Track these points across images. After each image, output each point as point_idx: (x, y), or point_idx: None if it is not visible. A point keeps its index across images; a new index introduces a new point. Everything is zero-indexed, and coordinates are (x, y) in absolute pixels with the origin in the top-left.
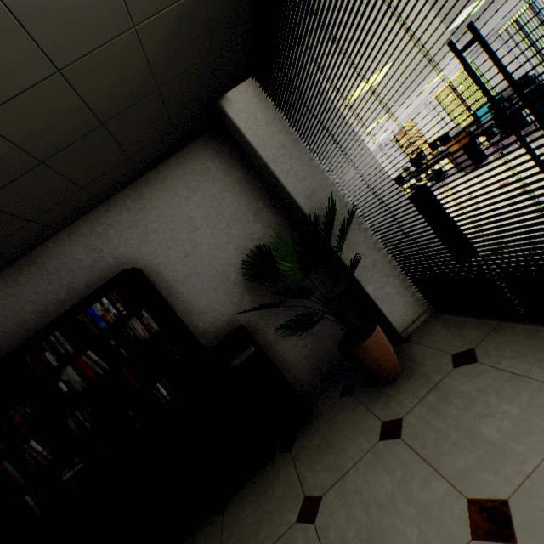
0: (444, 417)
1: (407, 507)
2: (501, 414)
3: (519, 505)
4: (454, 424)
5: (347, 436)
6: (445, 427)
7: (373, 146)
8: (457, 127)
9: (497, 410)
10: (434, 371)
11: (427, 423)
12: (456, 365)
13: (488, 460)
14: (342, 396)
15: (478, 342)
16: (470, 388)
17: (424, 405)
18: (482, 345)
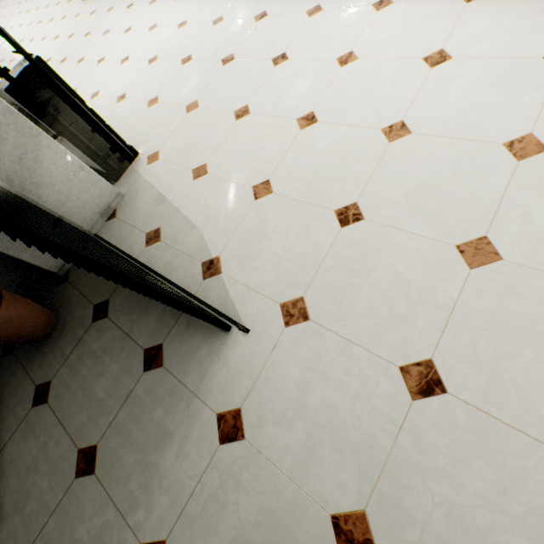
0: (79, 378)
1: (45, 465)
2: (109, 373)
3: (102, 447)
4: (83, 385)
5: (8, 406)
6: (78, 388)
7: None
8: None
9: (108, 370)
10: (80, 326)
11: (67, 385)
12: (95, 320)
13: (95, 415)
14: (5, 355)
15: (113, 292)
16: (99, 346)
17: (68, 365)
18: (115, 297)
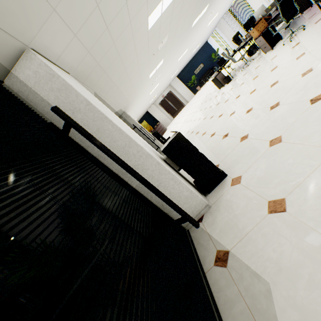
0: None
1: None
2: None
3: None
4: None
5: None
6: None
7: (211, 25)
8: (263, 8)
9: None
10: None
11: None
12: None
13: None
14: None
15: None
16: None
17: None
18: None
